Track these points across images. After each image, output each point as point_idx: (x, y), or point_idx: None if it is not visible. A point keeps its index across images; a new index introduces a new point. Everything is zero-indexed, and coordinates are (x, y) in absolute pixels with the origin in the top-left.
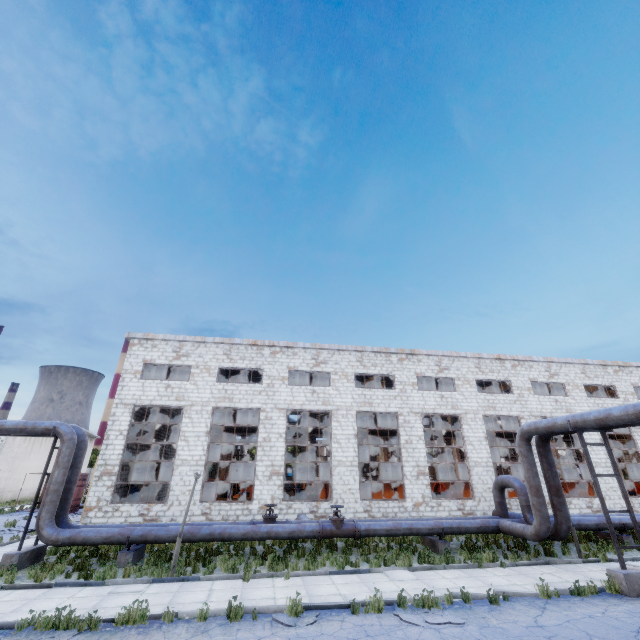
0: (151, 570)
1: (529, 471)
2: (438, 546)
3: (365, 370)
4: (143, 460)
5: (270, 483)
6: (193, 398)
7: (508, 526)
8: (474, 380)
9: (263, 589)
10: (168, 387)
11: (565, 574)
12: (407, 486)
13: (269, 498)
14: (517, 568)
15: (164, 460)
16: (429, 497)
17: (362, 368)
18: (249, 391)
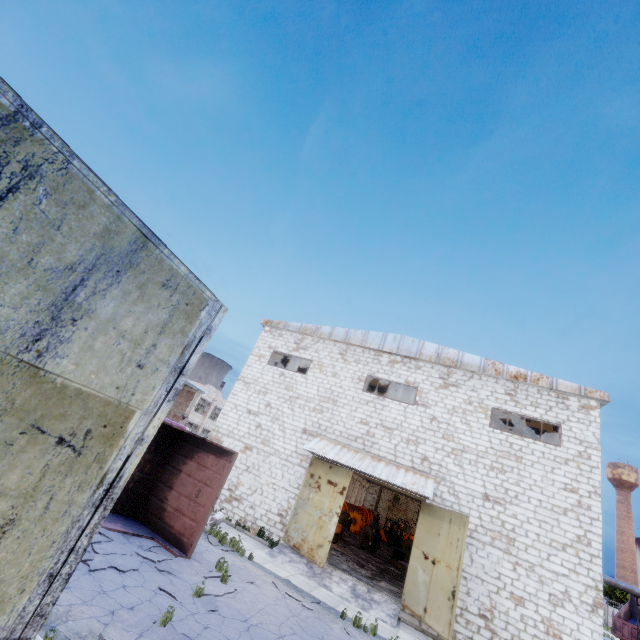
0: None
1: None
2: None
3: None
4: None
5: None
6: None
7: None
8: None
9: None
10: None
11: None
12: None
13: None
14: None
15: None
16: None
17: None
18: None
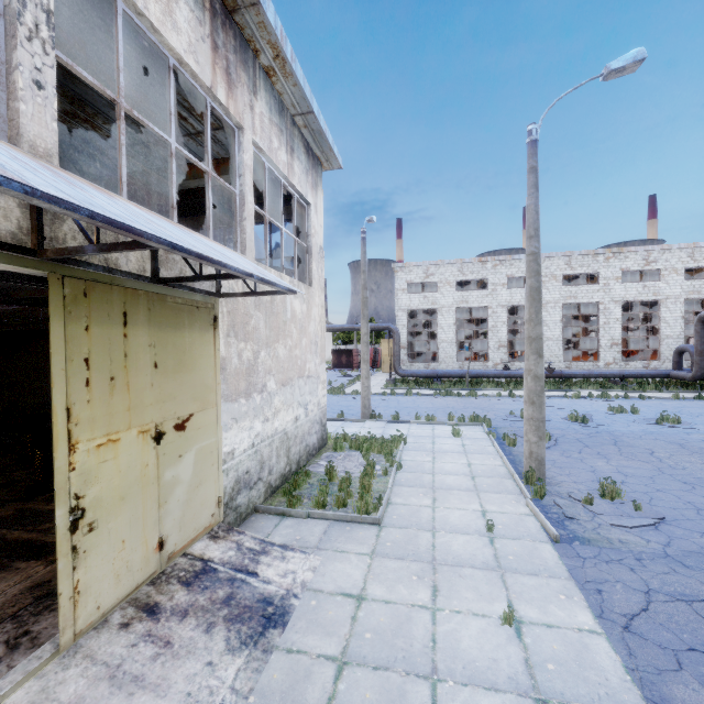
0: (456, 386)
1: (698, 342)
2: (618, 384)
3: (572, 271)
4: (419, 340)
5: (499, 352)
6: (442, 303)
7: (675, 374)
8: (683, 269)
9: (516, 393)
10: (425, 297)
11: (703, 395)
12: (601, 353)
13: (499, 360)
14: (671, 393)
15: (431, 340)
16: (619, 360)
17: (569, 270)
18: (479, 295)
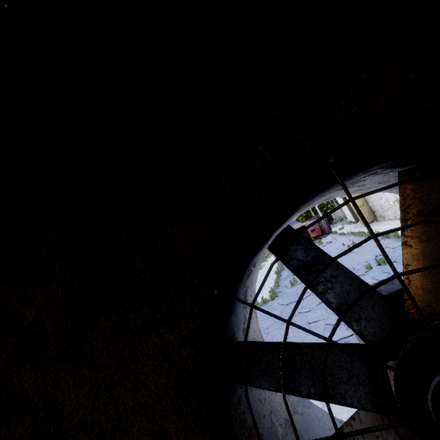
0: None
1: None
2: None
3: None
4: None
5: None
6: None
7: None
8: None
9: None
10: None
11: None
12: None
13: None
14: None
15: None
16: None
17: None
18: None
